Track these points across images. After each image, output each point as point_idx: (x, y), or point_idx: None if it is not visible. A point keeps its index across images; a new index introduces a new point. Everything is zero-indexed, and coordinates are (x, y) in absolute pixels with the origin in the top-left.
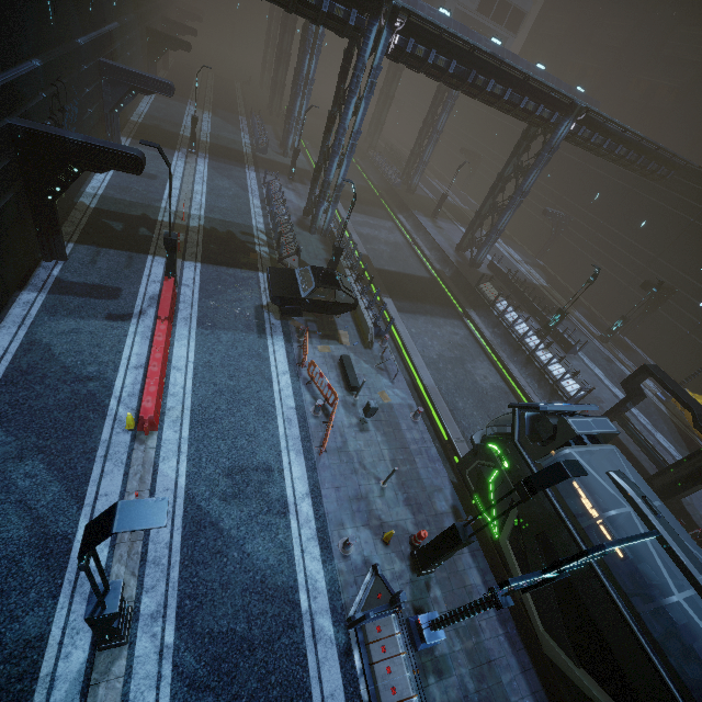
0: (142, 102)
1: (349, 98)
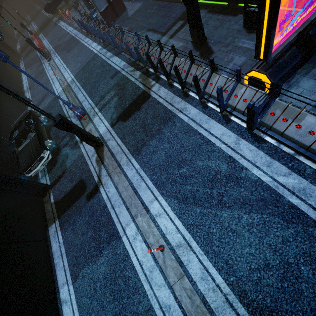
0: (14, 33)
1: None
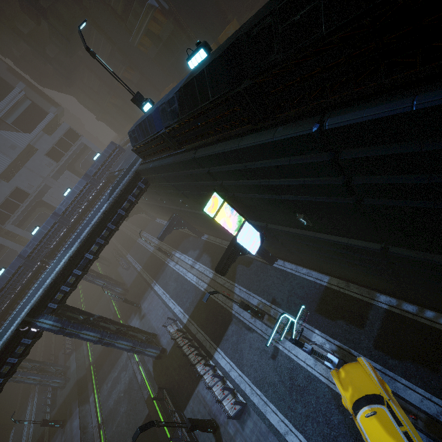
0: None
1: None
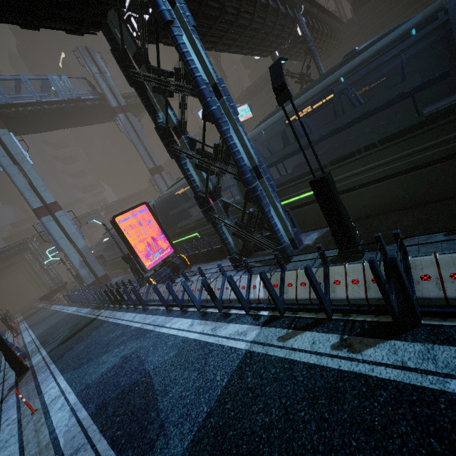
0: None
1: (38, 258)
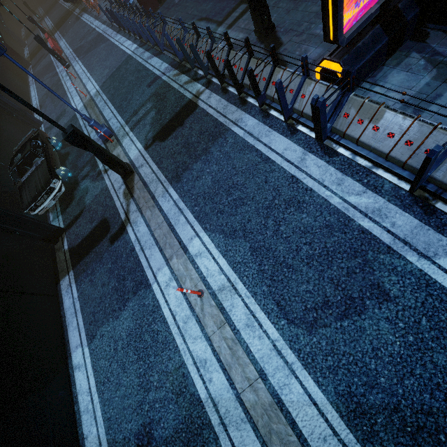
0: (22, 33)
1: None
